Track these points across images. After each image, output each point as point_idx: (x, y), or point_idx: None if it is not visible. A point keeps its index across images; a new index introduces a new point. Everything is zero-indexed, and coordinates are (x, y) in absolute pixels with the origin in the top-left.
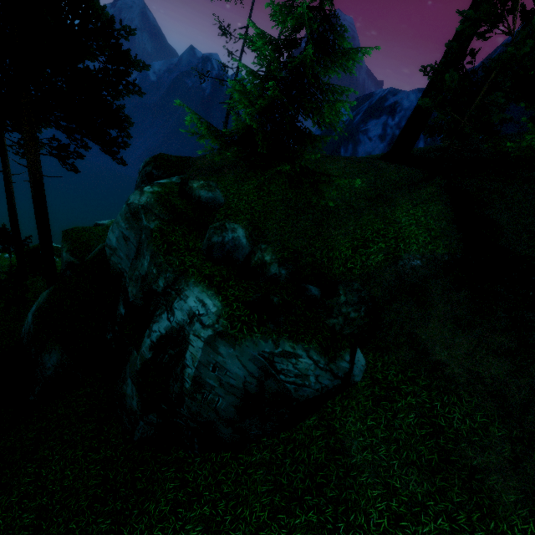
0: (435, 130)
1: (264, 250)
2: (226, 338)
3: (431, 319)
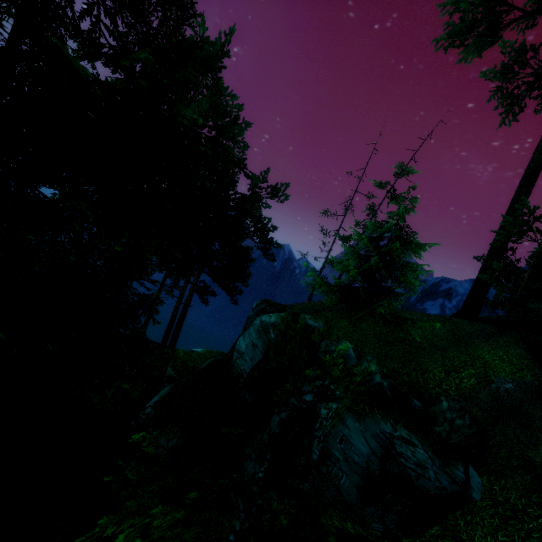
0: (498, 304)
1: (370, 361)
2: (353, 412)
3: (540, 441)
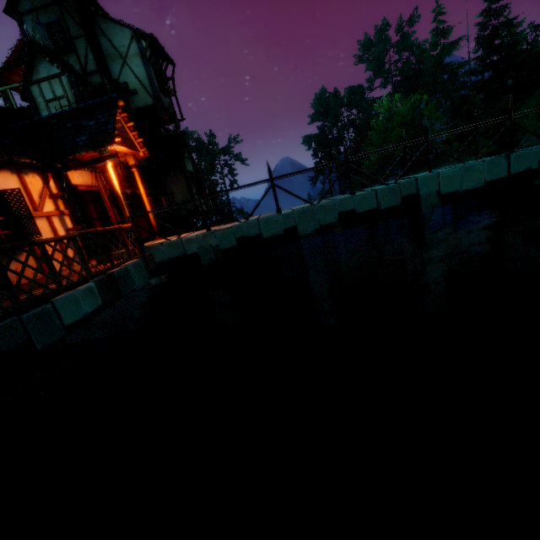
0: None
1: None
2: None
3: None
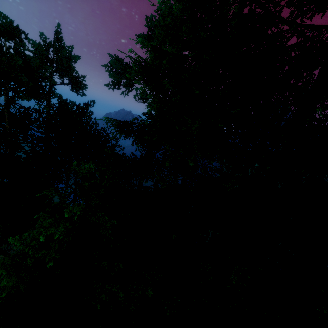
0: None
1: None
2: None
3: None
